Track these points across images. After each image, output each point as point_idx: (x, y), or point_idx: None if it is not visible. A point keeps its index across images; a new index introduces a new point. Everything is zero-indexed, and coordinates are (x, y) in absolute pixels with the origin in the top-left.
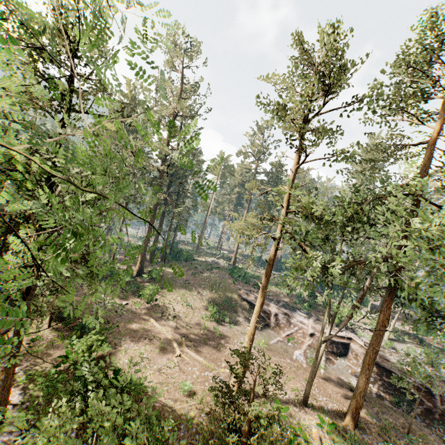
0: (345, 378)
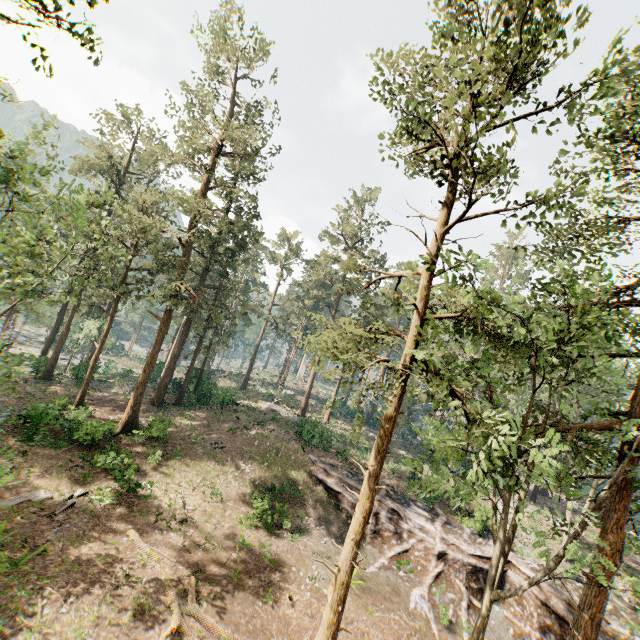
0: None
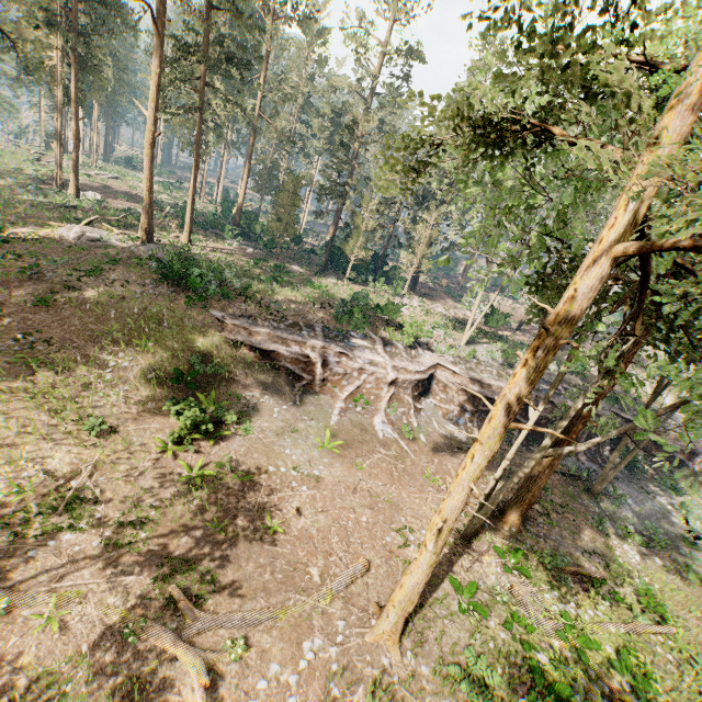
0: (445, 430)
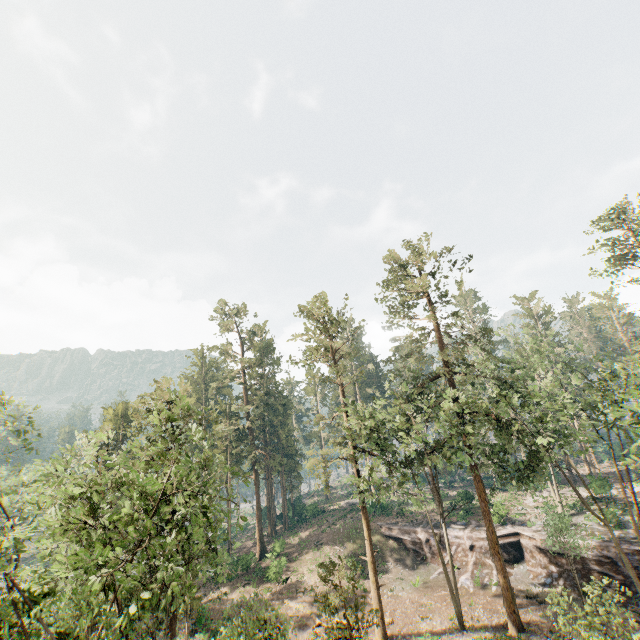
0: (525, 587)
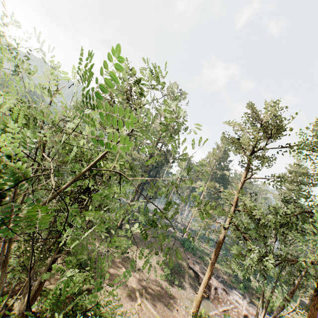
0: None
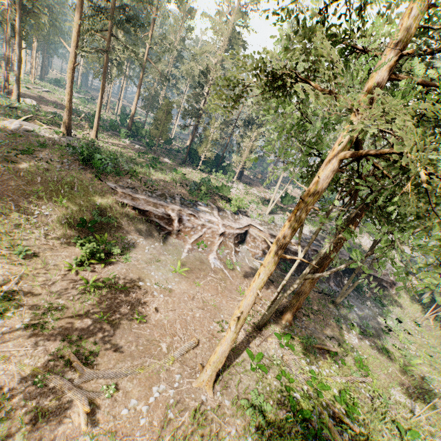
0: (252, 265)
